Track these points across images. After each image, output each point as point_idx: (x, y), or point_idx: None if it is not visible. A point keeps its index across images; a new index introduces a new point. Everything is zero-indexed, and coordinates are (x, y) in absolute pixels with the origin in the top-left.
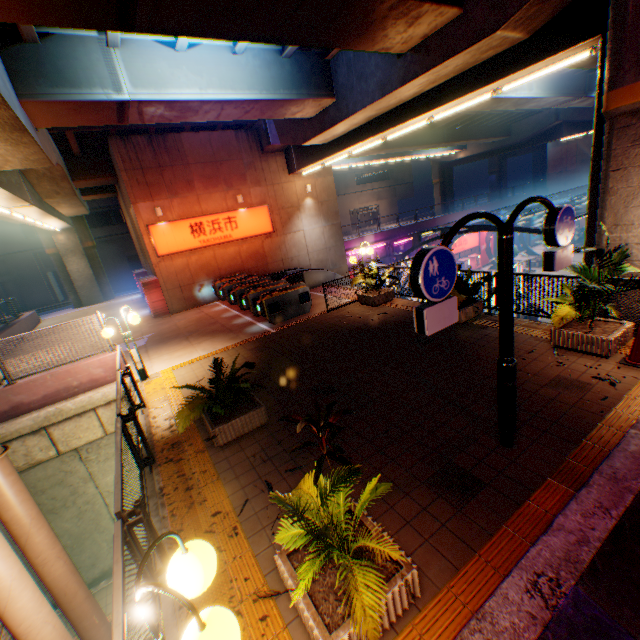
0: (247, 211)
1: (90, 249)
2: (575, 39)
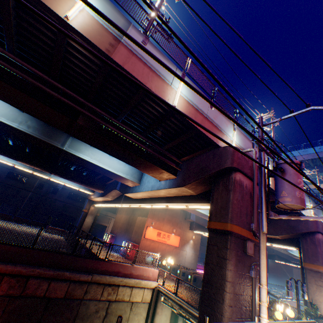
0: (174, 235)
1: (97, 215)
2: (292, 245)
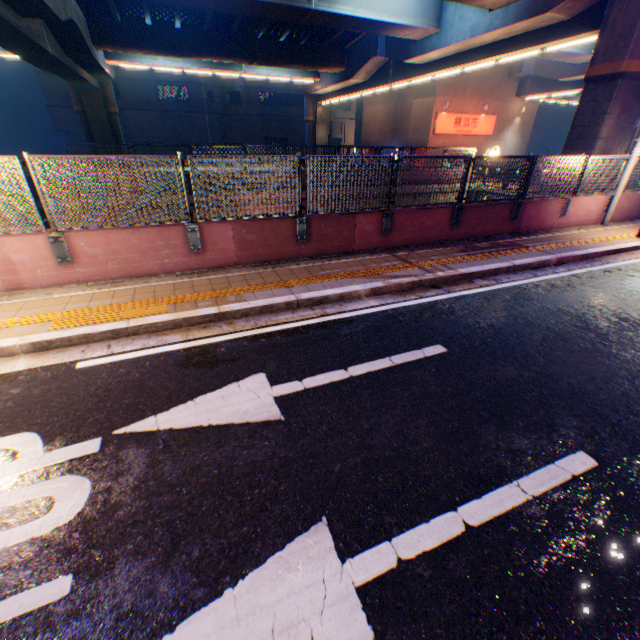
0: (484, 118)
1: (330, 124)
2: None
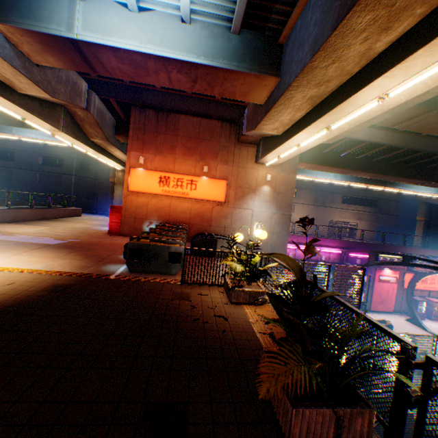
0: (208, 179)
1: None
2: None
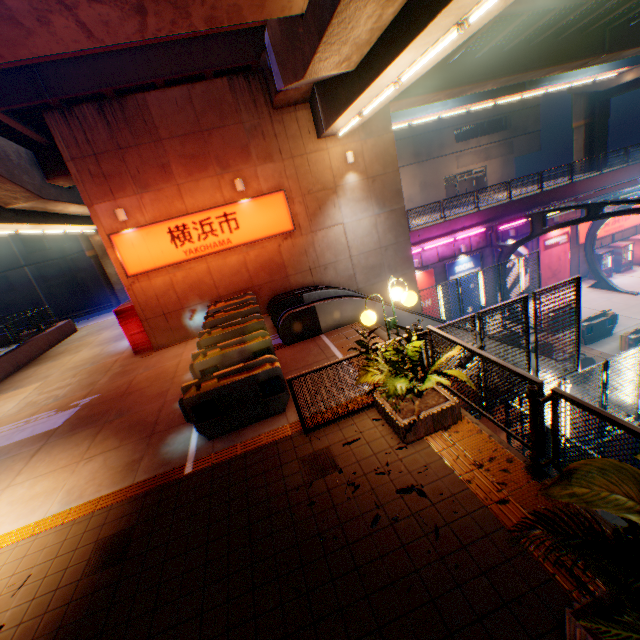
0: (252, 202)
1: None
2: None
